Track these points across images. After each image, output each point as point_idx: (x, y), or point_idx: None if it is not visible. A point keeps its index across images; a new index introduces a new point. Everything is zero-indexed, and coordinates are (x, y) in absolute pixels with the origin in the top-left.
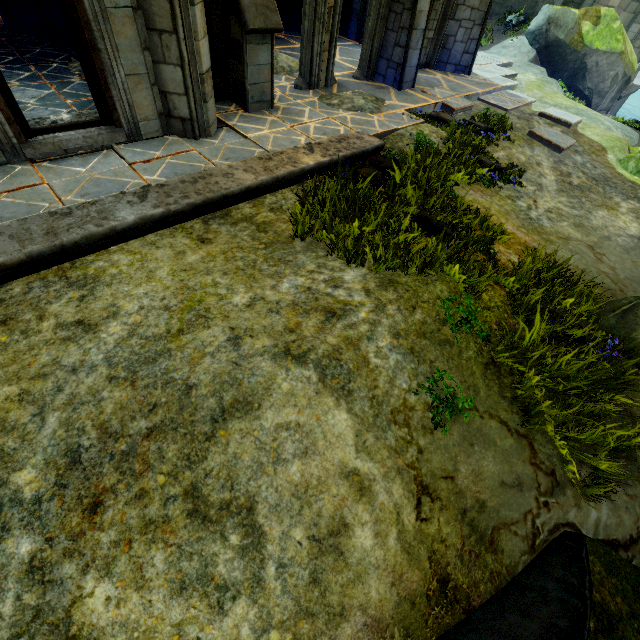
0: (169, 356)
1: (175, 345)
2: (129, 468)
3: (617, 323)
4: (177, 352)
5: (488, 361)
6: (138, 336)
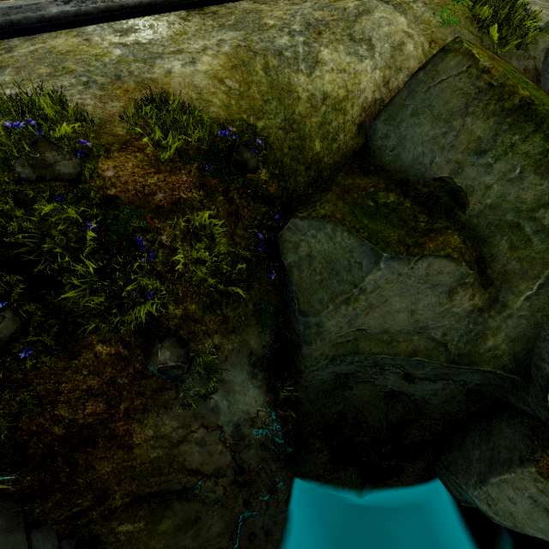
0: (333, 5)
1: (335, 3)
2: (328, 27)
3: (546, 26)
4: (336, 4)
5: (468, 16)
6: (318, 3)
